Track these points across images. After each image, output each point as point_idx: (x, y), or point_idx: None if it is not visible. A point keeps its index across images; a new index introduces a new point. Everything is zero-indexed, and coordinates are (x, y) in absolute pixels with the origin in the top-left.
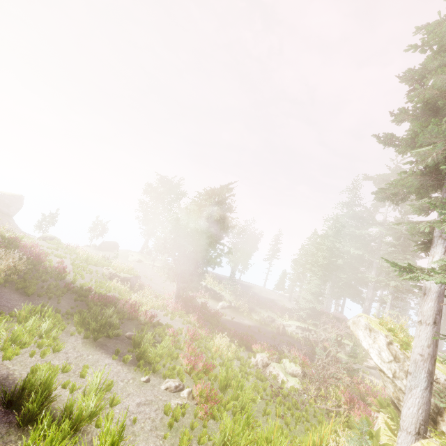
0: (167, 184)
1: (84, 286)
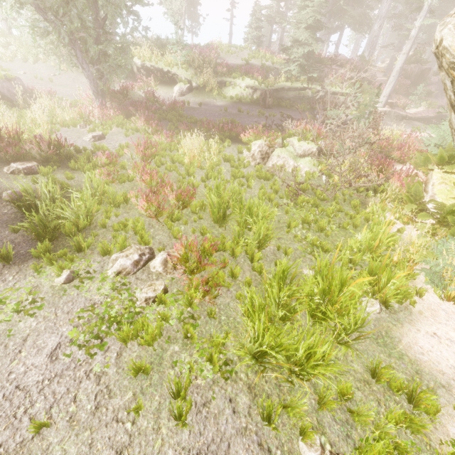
0: None
1: None
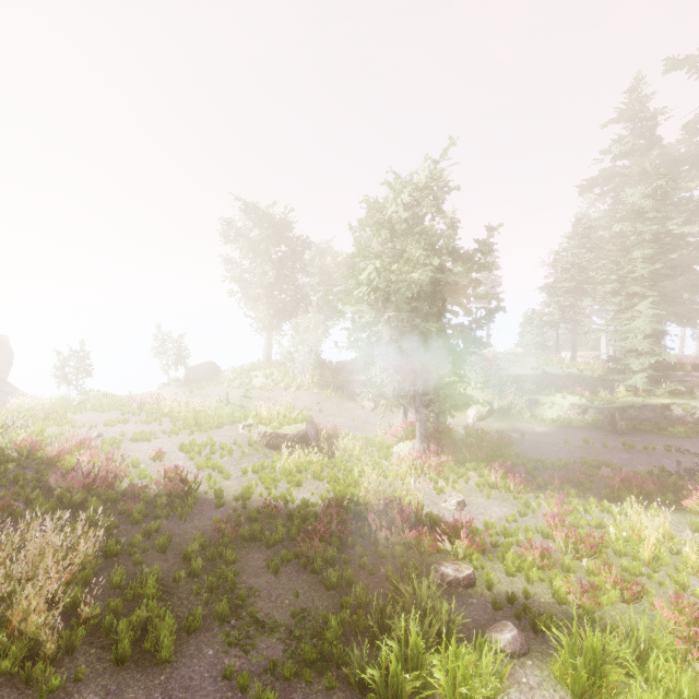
0: (263, 221)
1: (247, 500)
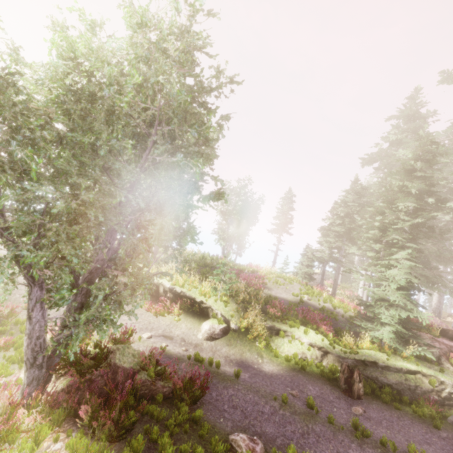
0: None
1: None
